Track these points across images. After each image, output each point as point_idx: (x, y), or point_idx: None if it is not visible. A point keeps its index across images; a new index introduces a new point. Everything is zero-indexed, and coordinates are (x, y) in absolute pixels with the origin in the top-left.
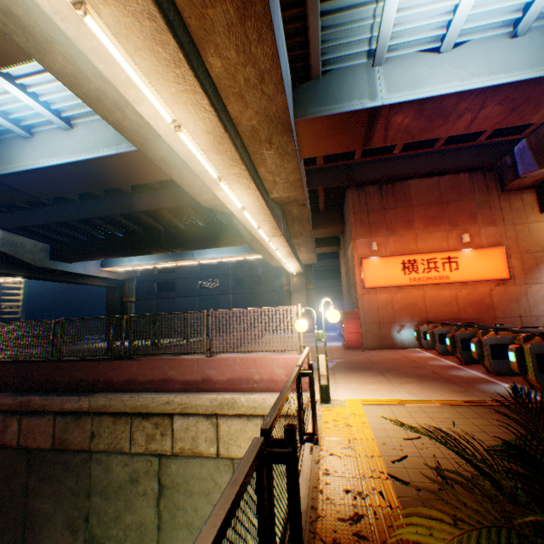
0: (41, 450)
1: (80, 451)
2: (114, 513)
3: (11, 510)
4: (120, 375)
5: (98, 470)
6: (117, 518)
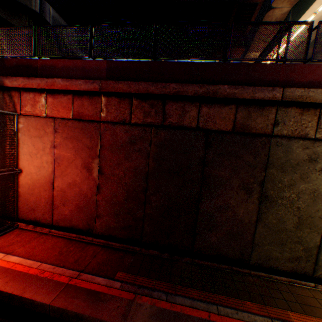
0: (218, 133)
1: (258, 136)
2: (287, 183)
3: (187, 175)
4: (300, 78)
5: (275, 151)
6: (289, 186)
